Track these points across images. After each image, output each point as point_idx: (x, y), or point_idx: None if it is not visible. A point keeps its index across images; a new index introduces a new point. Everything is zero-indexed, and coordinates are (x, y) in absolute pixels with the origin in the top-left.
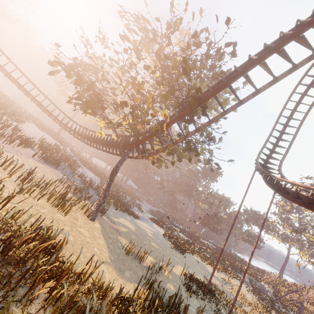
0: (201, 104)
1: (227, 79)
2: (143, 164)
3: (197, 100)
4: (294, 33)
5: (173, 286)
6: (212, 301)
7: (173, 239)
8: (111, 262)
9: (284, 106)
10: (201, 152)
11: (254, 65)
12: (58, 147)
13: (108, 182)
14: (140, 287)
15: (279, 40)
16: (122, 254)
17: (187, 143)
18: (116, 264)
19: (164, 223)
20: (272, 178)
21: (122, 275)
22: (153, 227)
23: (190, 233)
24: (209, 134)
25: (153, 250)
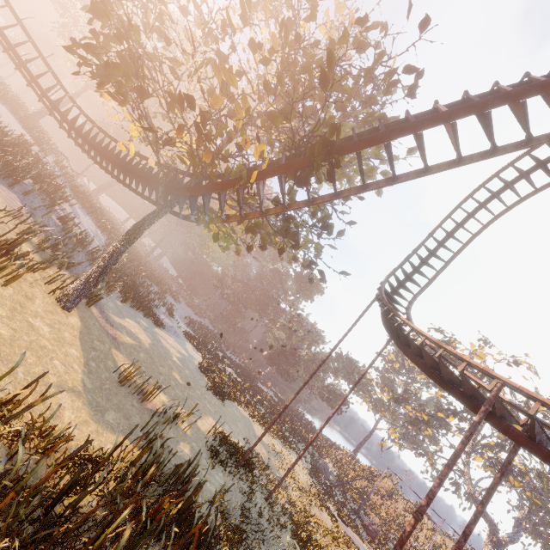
0: (332, 158)
1: (389, 130)
2: (197, 236)
3: (328, 147)
4: (515, 91)
5: (189, 448)
6: (246, 478)
7: (214, 375)
8: (84, 391)
9: (450, 213)
10: (304, 246)
11: (438, 123)
12: (26, 146)
13: (118, 247)
14: (129, 442)
15: (488, 96)
16: (111, 381)
17: (285, 220)
18: (93, 396)
19: (206, 346)
20: (394, 317)
21: (99, 418)
22: (185, 348)
23: (245, 371)
24: (327, 217)
25: (172, 385)
